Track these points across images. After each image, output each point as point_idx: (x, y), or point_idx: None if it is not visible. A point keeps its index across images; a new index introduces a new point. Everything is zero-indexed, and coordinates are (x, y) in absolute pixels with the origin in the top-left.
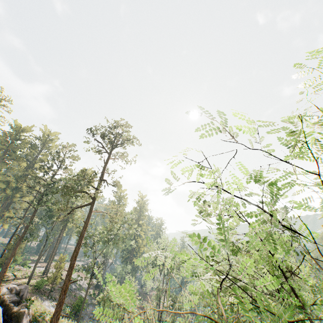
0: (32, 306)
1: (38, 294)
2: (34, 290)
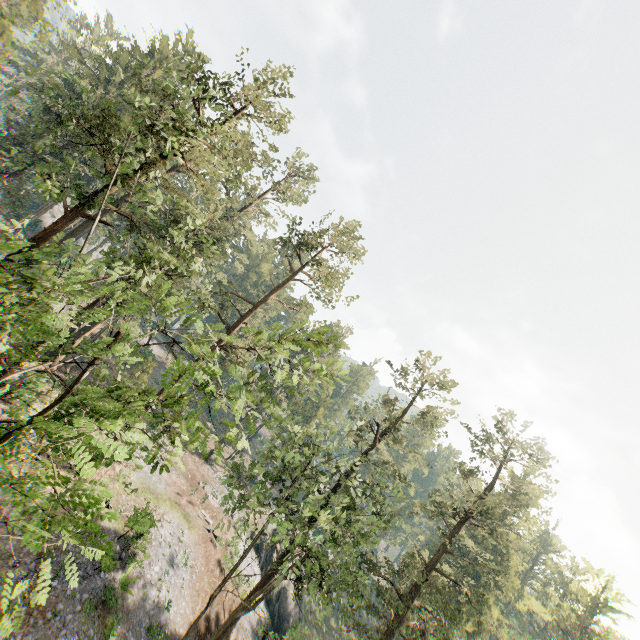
0: None
1: None
2: None
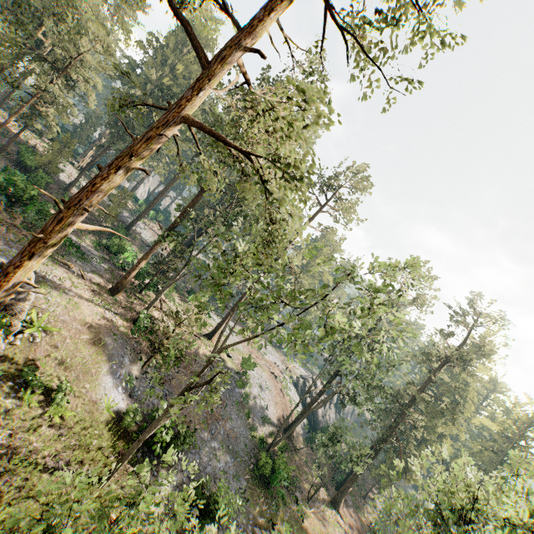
0: (57, 348)
1: (121, 345)
2: (133, 336)
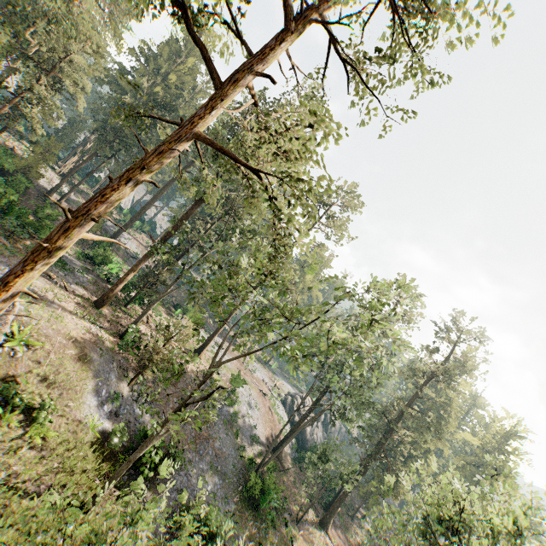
0: (40, 364)
1: (107, 360)
2: (119, 351)
